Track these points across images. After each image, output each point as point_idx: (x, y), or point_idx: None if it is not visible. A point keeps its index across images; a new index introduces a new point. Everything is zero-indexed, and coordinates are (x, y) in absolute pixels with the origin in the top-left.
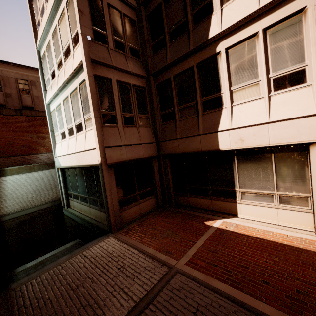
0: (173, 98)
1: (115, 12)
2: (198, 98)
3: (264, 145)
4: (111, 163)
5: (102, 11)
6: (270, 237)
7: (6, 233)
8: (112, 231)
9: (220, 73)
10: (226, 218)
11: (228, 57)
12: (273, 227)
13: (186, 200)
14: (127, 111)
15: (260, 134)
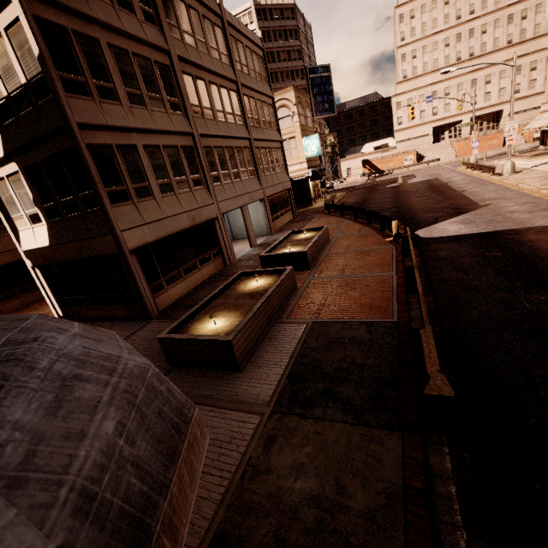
0: None
1: None
2: None
3: None
4: None
5: None
6: None
7: None
8: None
9: None
10: None
11: None
12: None
13: None
14: None
15: None
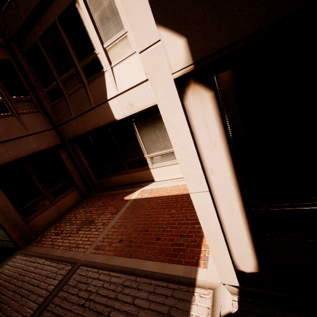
0: (51, 68)
1: None
2: (76, 65)
3: (150, 105)
4: None
5: None
6: (175, 192)
7: None
8: (20, 247)
9: (87, 28)
10: (144, 187)
11: (87, 5)
12: (180, 181)
13: (109, 181)
14: None
15: (144, 94)
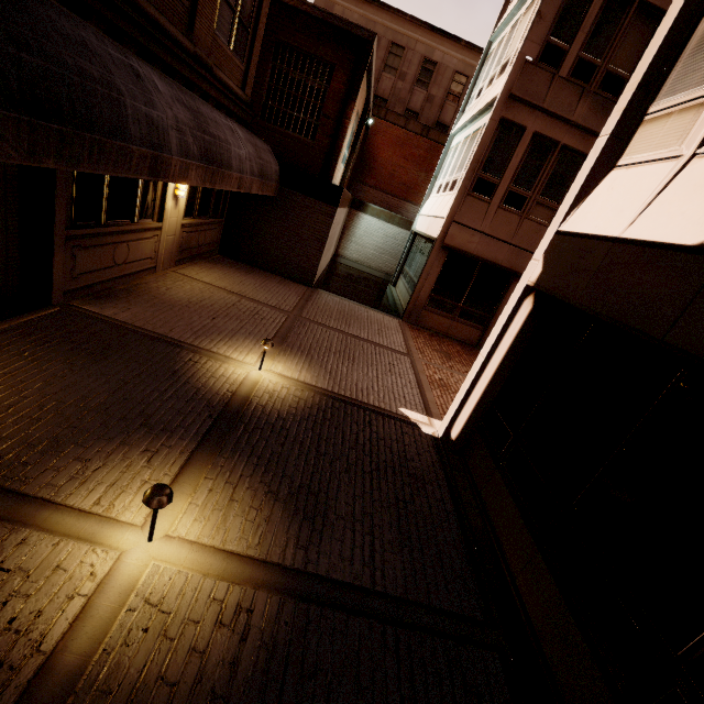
0: None
1: (620, 0)
2: None
3: None
4: (449, 245)
5: (588, 5)
6: None
7: (334, 276)
8: (403, 318)
9: None
10: None
11: None
12: None
13: None
14: (521, 187)
15: None
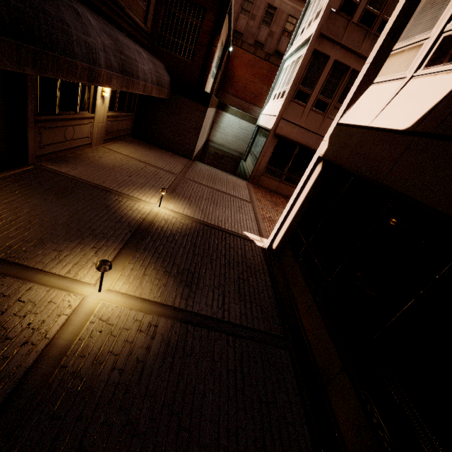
0: None
1: None
2: None
3: None
4: (279, 134)
5: None
6: None
7: (206, 154)
8: (249, 180)
9: None
10: None
11: None
12: None
13: None
14: (325, 96)
15: None
